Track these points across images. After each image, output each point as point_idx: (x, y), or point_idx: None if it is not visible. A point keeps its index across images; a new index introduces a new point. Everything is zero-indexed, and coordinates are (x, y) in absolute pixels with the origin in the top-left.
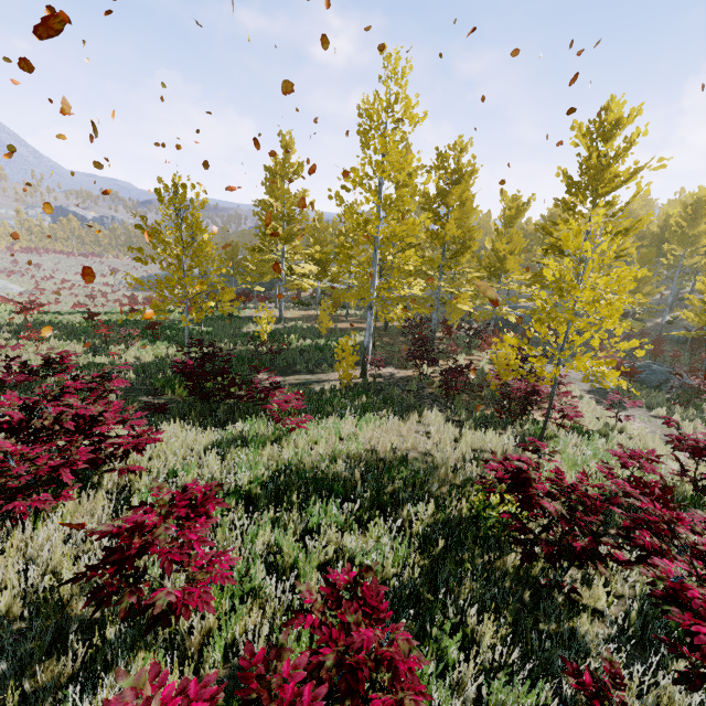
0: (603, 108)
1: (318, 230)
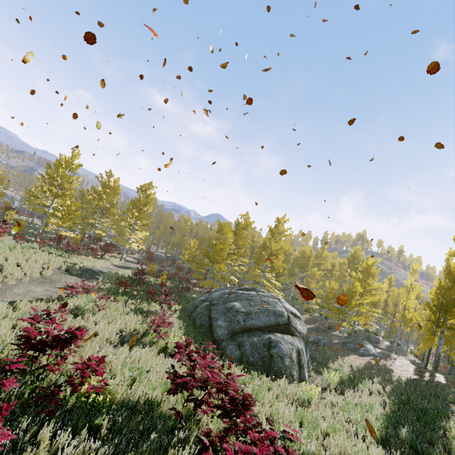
0: (147, 183)
1: (83, 195)
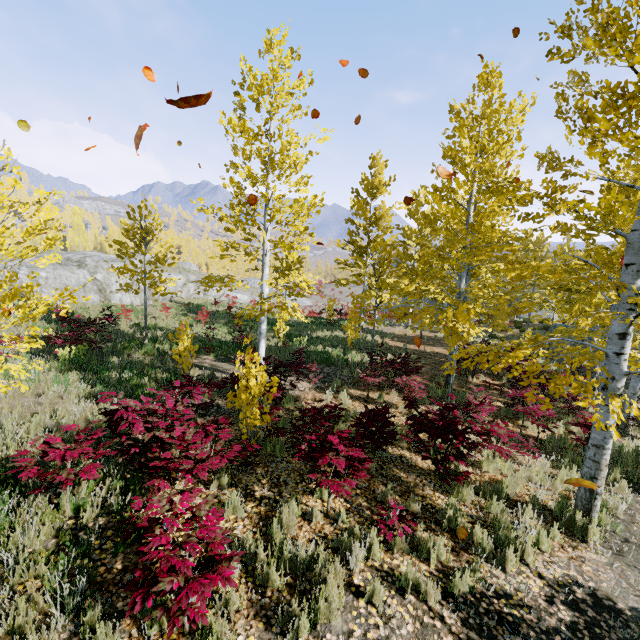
0: None
1: None
